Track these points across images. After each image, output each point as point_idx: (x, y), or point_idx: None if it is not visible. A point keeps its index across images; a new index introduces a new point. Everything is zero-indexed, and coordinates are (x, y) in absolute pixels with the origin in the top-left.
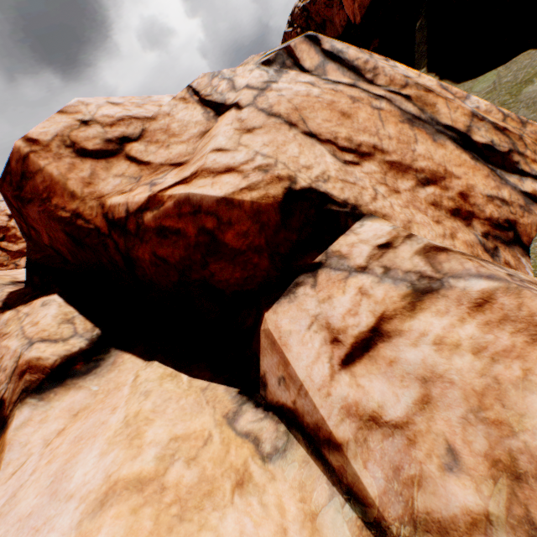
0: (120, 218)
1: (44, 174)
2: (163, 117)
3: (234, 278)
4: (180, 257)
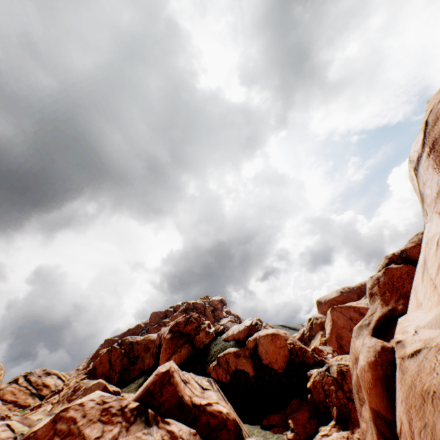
0: (197, 404)
1: (176, 379)
2: (191, 380)
3: (226, 437)
4: (216, 423)
